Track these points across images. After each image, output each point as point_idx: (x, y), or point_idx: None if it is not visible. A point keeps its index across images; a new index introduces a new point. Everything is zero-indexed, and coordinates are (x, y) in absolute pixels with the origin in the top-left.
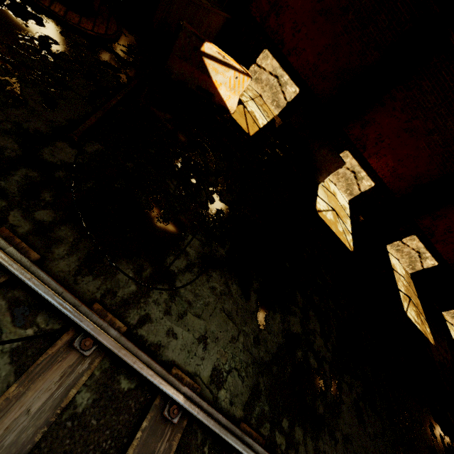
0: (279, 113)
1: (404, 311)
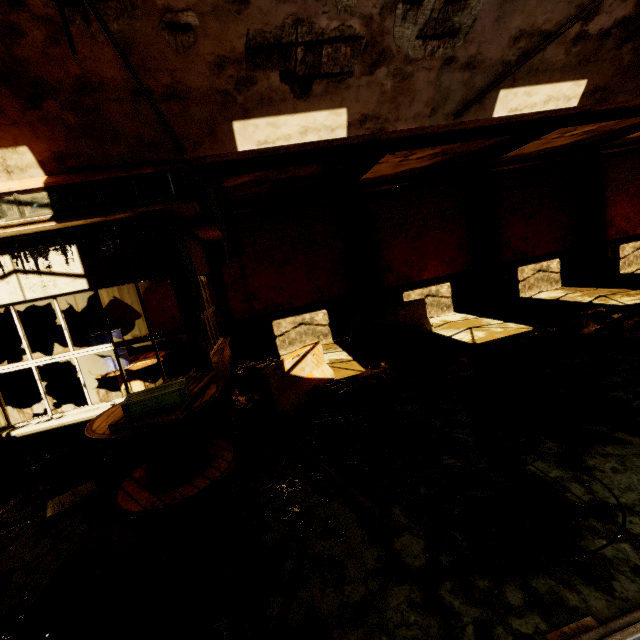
0: (332, 338)
1: (624, 306)
